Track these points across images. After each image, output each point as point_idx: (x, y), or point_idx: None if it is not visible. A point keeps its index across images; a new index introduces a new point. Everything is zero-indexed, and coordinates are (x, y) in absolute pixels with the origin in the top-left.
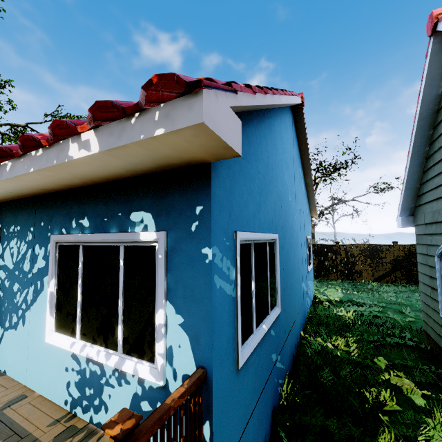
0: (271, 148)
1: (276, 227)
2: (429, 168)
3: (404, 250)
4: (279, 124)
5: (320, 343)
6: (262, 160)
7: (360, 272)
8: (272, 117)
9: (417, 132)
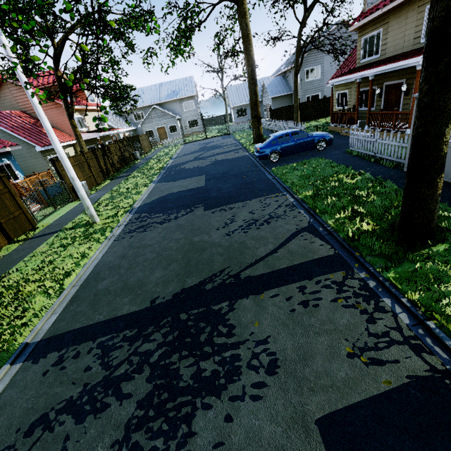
0: None
1: None
2: None
3: None
4: None
5: None
6: None
7: None
8: None
9: None
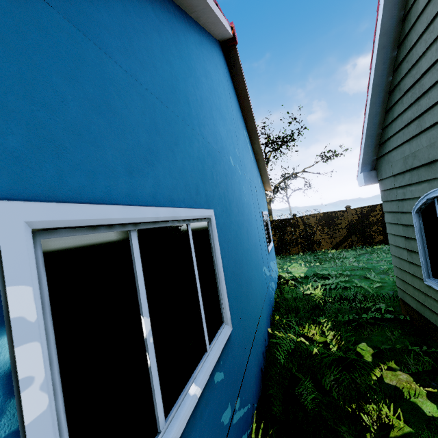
0: (180, 66)
1: (209, 199)
2: (394, 104)
3: (357, 213)
4: (198, 45)
5: (292, 338)
6: (152, 68)
7: (319, 242)
8: (178, 19)
9: (379, 55)
